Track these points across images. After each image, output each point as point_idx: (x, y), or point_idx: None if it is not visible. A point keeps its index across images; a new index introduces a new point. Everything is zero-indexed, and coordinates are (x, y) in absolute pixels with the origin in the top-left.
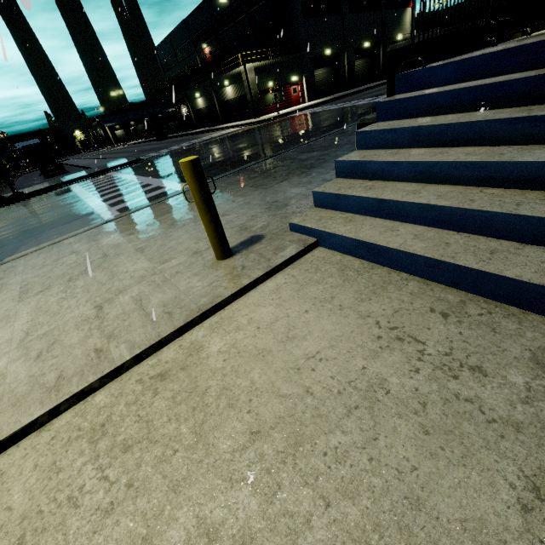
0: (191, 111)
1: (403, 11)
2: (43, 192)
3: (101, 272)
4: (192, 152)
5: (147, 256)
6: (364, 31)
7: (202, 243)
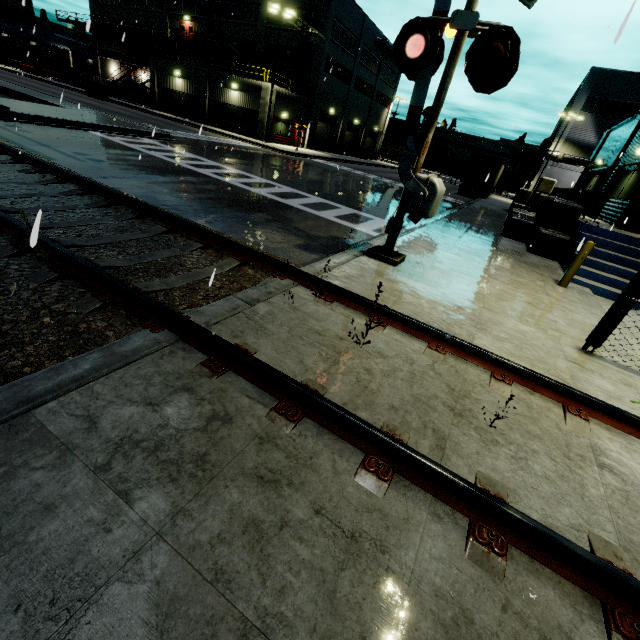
0: (156, 85)
1: (383, 109)
2: (46, 122)
3: (503, 277)
4: (259, 162)
5: (514, 275)
6: (358, 109)
7: (534, 276)
